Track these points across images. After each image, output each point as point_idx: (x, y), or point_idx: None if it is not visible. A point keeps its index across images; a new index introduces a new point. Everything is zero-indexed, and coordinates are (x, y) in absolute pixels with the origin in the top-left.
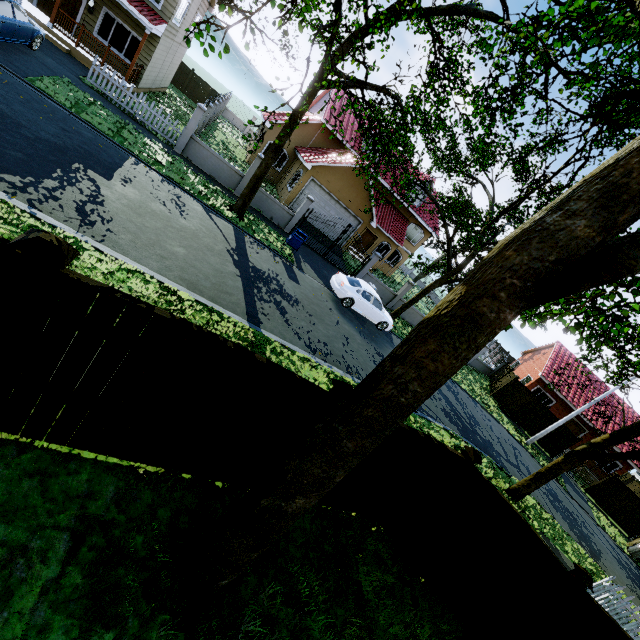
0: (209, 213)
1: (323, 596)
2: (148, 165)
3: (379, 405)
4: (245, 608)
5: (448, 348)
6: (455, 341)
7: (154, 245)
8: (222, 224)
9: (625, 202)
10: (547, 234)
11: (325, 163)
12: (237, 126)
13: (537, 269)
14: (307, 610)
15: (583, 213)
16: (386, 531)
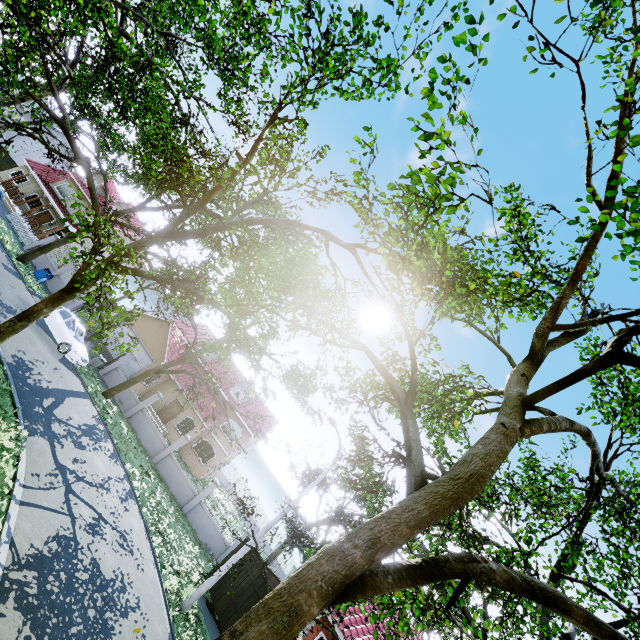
0: None
1: None
2: None
3: None
4: None
5: None
6: None
7: None
8: None
9: None
10: None
11: (139, 311)
12: None
13: None
14: None
15: None
16: None
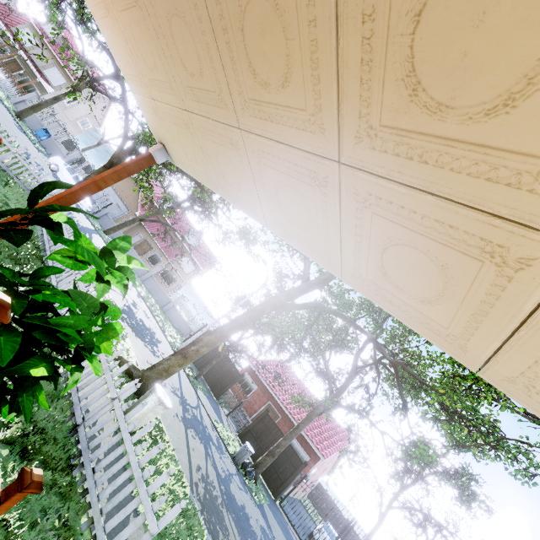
0: None
1: None
2: None
3: None
4: None
5: None
6: None
7: None
8: None
9: None
10: None
11: None
12: None
13: None
14: None
15: None
16: None
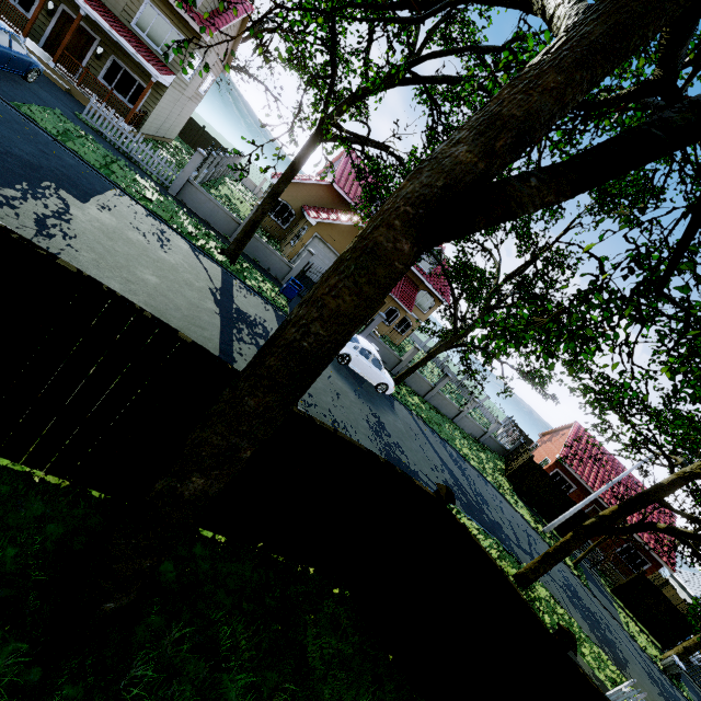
0: (196, 252)
1: (250, 652)
2: (134, 199)
3: (282, 352)
4: (139, 652)
5: (348, 283)
6: (355, 275)
7: (121, 268)
8: (209, 265)
9: (499, 127)
10: (435, 162)
11: (330, 220)
12: (247, 186)
13: (427, 195)
14: (225, 666)
15: (465, 140)
16: (351, 594)
